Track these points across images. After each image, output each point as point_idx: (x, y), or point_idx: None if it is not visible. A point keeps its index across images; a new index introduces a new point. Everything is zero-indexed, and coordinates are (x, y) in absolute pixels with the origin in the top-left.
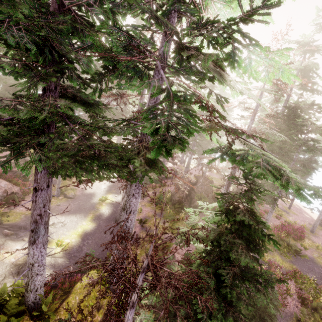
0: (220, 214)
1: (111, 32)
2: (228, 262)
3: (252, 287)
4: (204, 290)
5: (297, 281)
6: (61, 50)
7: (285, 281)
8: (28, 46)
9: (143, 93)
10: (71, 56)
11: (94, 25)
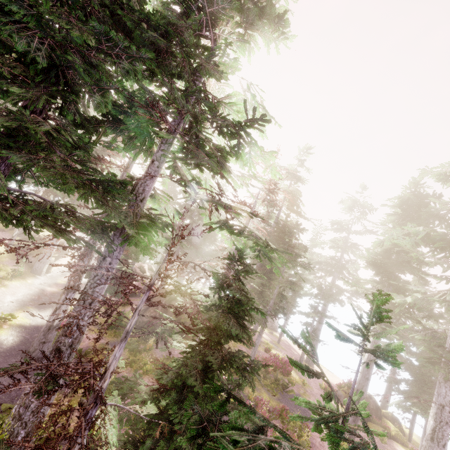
0: (213, 295)
1: (144, 87)
2: (218, 344)
3: (240, 375)
4: (189, 376)
5: (283, 420)
6: (72, 79)
7: (269, 365)
8: (39, 60)
9: (129, 166)
10: (81, 89)
11: (111, 74)
